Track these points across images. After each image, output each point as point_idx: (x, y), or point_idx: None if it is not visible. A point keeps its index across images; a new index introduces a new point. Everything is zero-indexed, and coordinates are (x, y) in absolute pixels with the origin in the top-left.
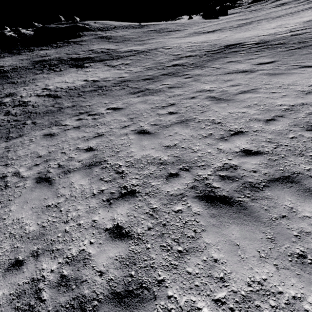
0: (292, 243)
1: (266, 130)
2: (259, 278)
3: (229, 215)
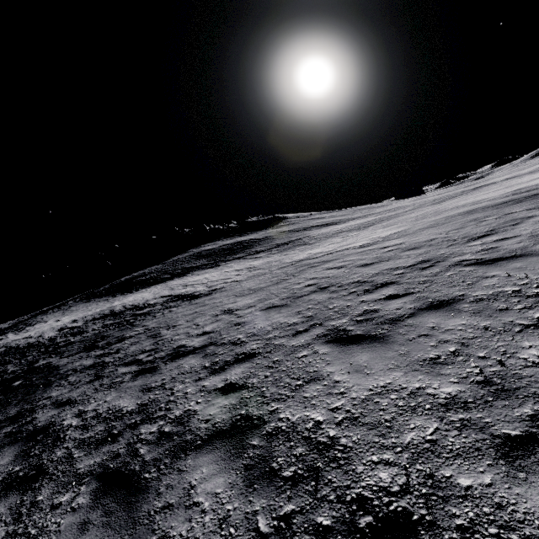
0: None
1: None
2: None
3: None
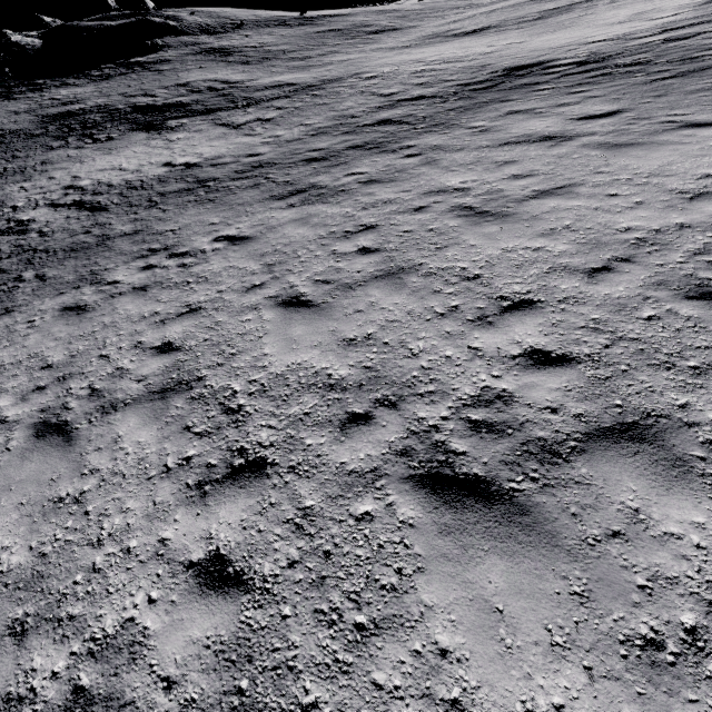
0: (631, 609)
1: (589, 297)
2: (545, 704)
3: (484, 528)
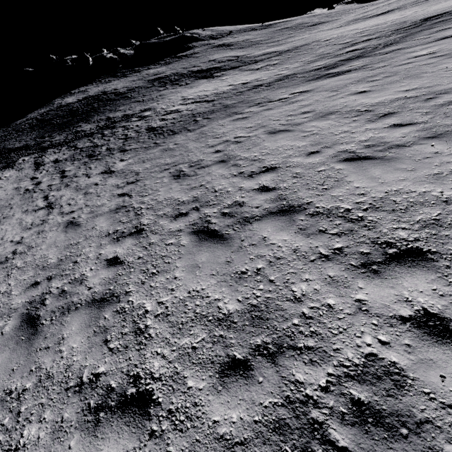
0: None
1: None
2: None
3: None
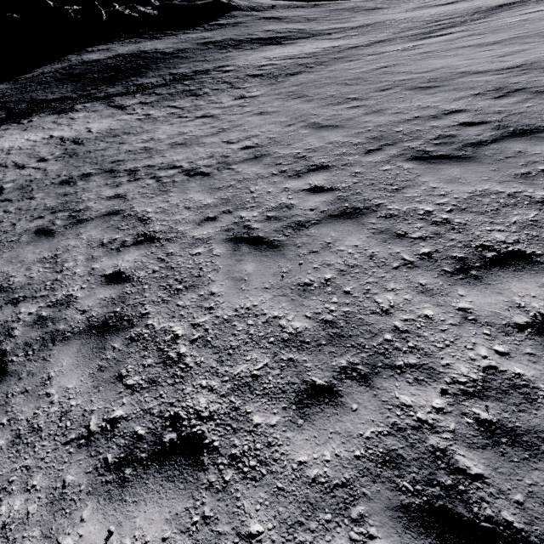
0: None
1: None
2: None
3: None
